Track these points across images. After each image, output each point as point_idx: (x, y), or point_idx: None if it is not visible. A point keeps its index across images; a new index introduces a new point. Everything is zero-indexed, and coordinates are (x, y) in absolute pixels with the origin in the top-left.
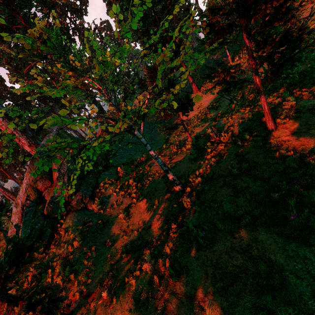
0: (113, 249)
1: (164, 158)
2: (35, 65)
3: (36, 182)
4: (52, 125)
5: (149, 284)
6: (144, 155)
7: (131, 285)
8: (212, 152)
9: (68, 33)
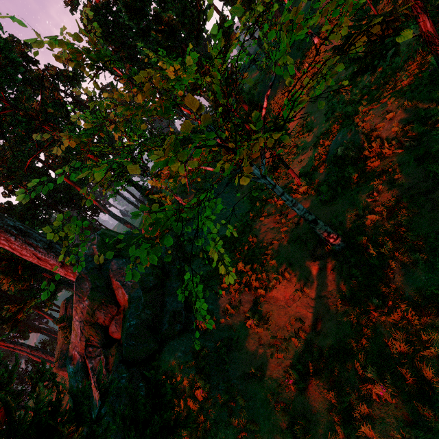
0: (268, 381)
1: (270, 218)
2: (95, 80)
3: (93, 314)
4: (163, 164)
5: (410, 424)
6: (237, 225)
7: (363, 437)
8: (361, 176)
9: (66, 110)
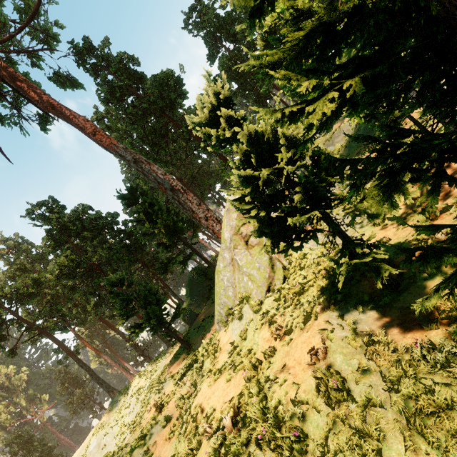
0: (394, 241)
1: None
2: None
3: (239, 230)
4: None
5: None
6: None
7: None
8: None
9: None
